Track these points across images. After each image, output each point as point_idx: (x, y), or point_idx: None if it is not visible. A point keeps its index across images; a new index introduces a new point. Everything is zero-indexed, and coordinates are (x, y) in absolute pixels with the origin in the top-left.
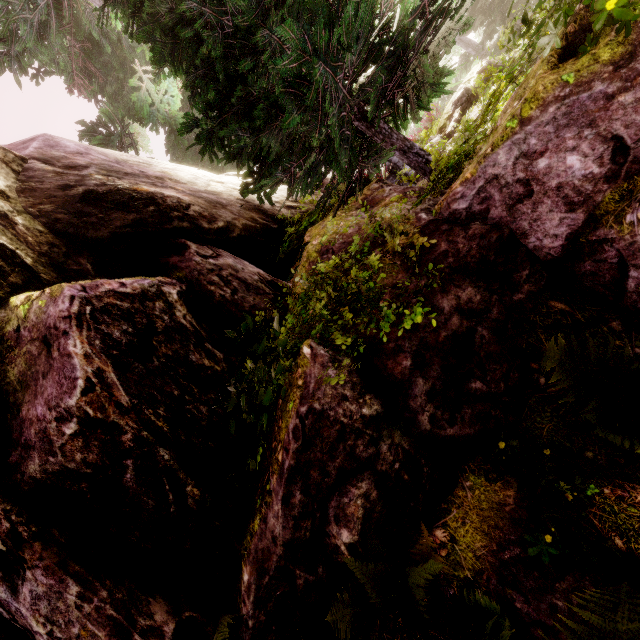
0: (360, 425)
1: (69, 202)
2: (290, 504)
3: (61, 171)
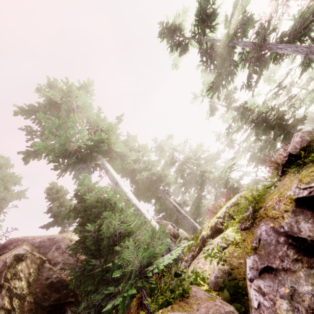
0: None
1: (44, 287)
2: None
3: (51, 267)
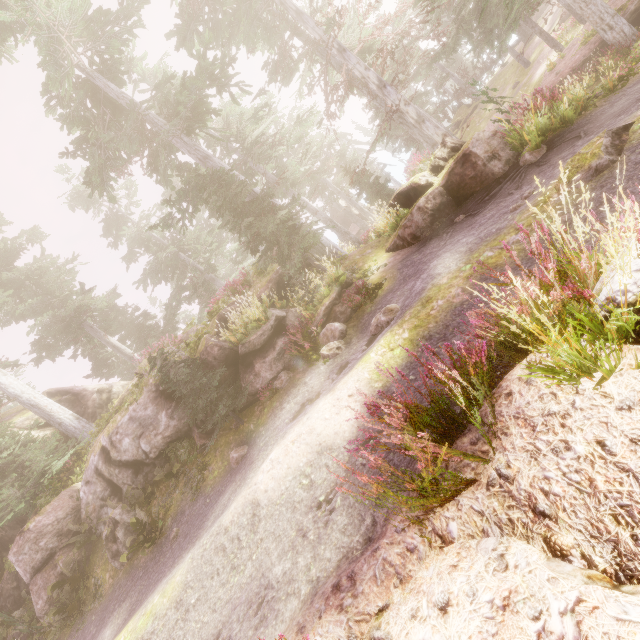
0: (11, 589)
1: None
2: (1, 599)
3: None
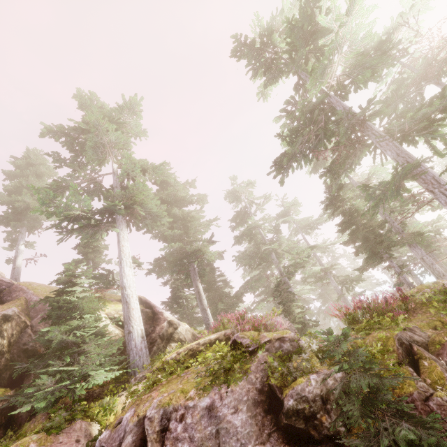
0: None
1: (20, 350)
2: None
3: (31, 334)
